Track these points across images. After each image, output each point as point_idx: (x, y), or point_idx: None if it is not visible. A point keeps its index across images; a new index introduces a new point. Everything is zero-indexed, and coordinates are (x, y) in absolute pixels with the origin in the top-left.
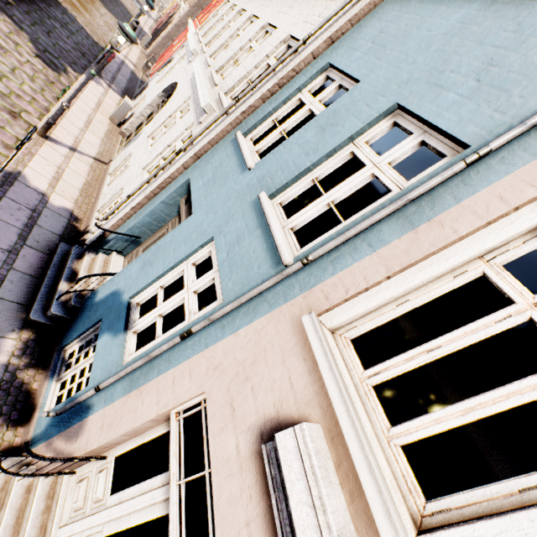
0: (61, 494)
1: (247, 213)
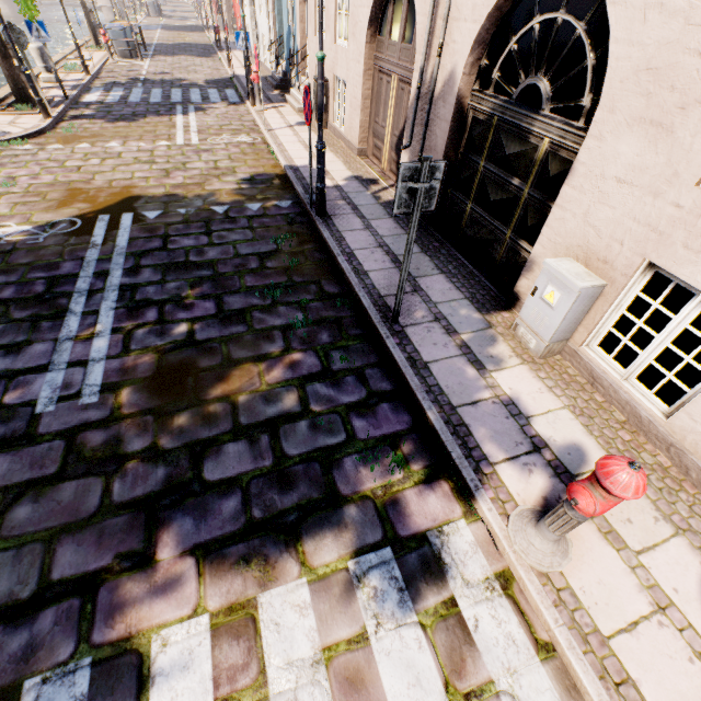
0: (307, 72)
1: None
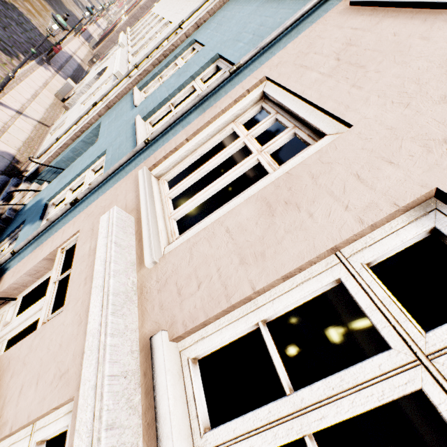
0: None
1: (128, 130)
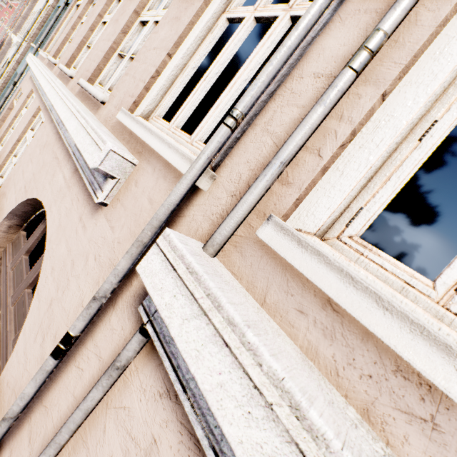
0: None
1: None
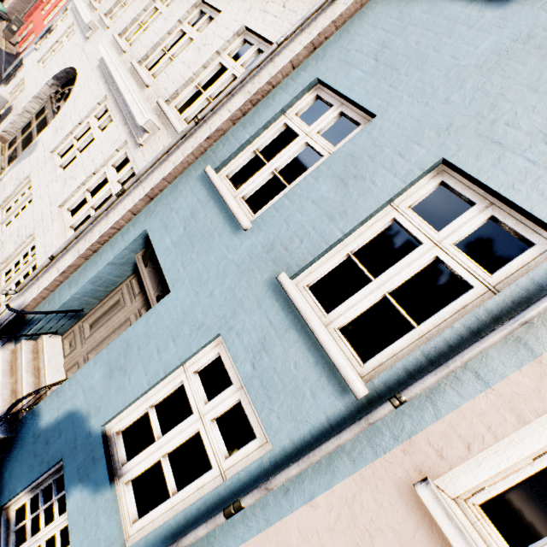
0: None
1: (265, 302)
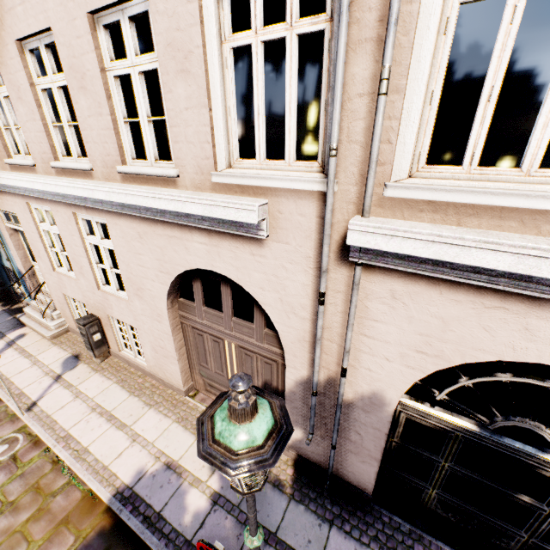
0: (44, 288)
1: None
